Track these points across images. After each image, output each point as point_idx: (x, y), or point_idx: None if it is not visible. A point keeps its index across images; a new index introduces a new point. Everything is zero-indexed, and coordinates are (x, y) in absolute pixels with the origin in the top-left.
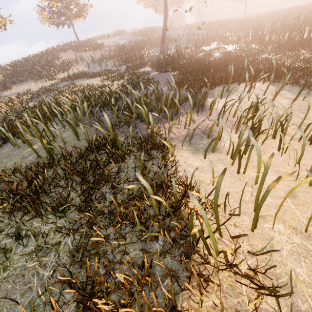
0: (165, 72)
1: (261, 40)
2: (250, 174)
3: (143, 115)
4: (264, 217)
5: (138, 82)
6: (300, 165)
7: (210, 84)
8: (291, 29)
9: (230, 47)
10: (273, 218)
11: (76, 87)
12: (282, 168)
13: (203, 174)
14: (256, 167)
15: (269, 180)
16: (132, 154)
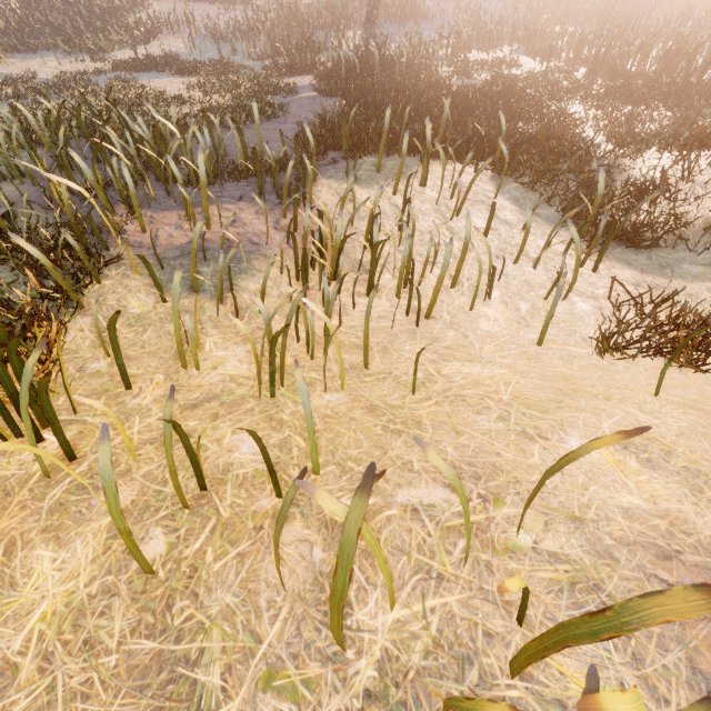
0: (330, 97)
1: (598, 61)
2: (212, 352)
3: (114, 182)
4: (71, 423)
5: (245, 106)
6: (330, 358)
7: (352, 145)
8: (692, 46)
9: (533, 66)
10: (79, 428)
11: (121, 91)
12: (288, 356)
13: (126, 331)
14: (245, 343)
15: (226, 370)
16: (13, 258)
